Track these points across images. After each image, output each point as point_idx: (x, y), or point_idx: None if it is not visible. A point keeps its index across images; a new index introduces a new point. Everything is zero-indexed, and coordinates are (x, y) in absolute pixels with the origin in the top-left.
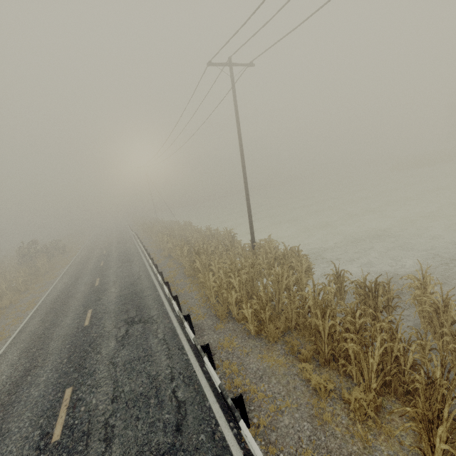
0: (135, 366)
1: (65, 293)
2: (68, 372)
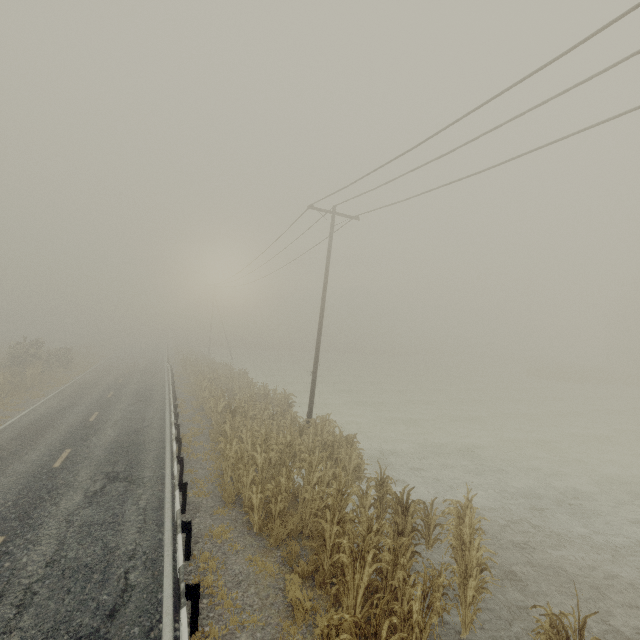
0: (93, 531)
1: (46, 420)
2: (7, 517)
